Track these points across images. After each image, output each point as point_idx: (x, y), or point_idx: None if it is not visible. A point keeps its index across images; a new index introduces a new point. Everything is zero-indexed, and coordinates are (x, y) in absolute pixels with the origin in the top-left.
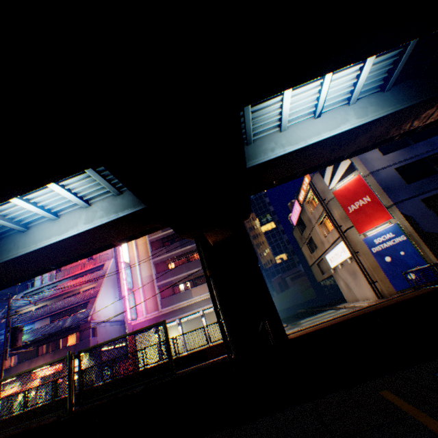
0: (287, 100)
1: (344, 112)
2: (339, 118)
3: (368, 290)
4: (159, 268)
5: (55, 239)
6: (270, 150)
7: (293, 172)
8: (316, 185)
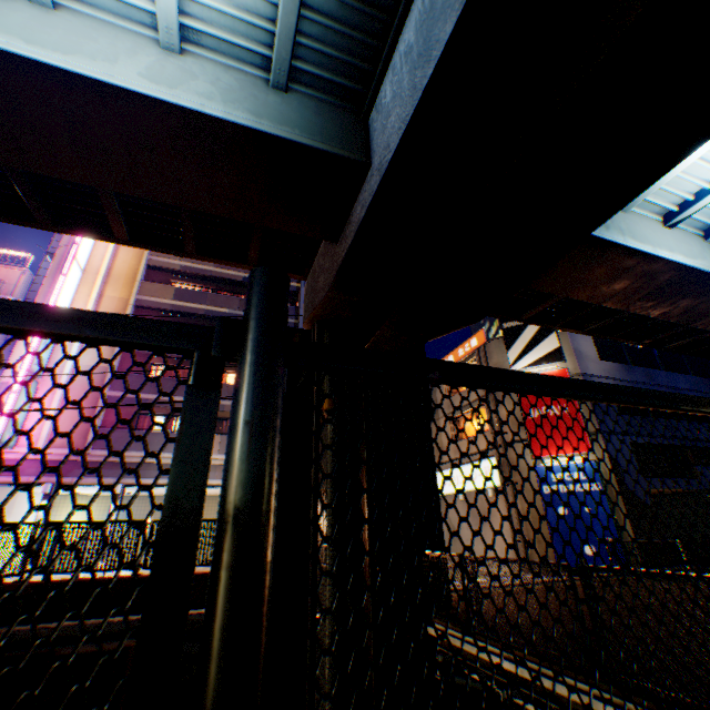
0: (699, 152)
1: (699, 245)
2: (694, 248)
3: (500, 550)
4: (126, 364)
5: (4, 42)
6: (603, 225)
7: (577, 294)
8: (490, 356)
